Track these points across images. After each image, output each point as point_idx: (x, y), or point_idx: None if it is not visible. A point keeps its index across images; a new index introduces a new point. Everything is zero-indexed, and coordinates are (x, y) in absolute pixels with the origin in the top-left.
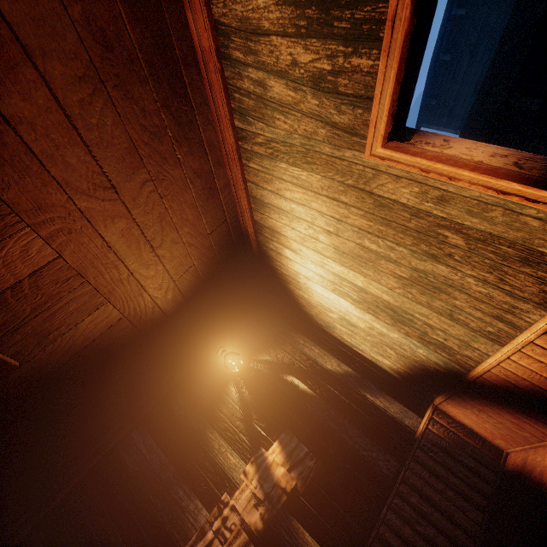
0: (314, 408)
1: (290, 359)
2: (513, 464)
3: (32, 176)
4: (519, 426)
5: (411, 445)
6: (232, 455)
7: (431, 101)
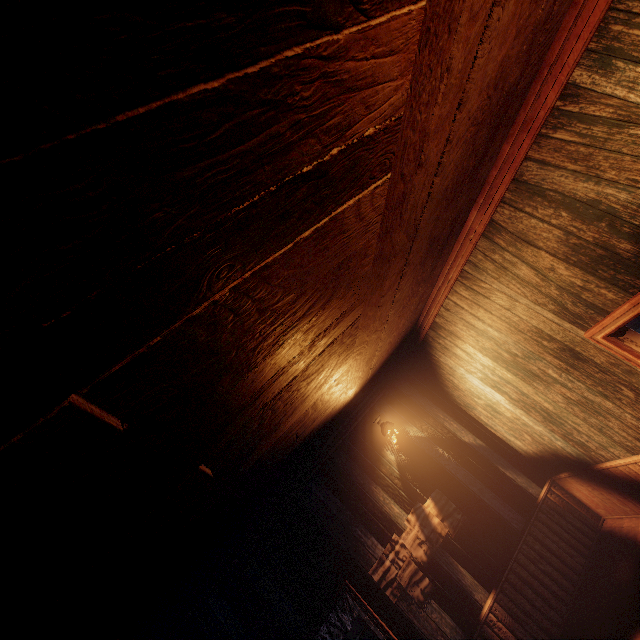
0: (457, 474)
1: (433, 431)
2: (609, 527)
3: (370, 329)
4: (623, 503)
5: (534, 508)
6: (395, 506)
7: None
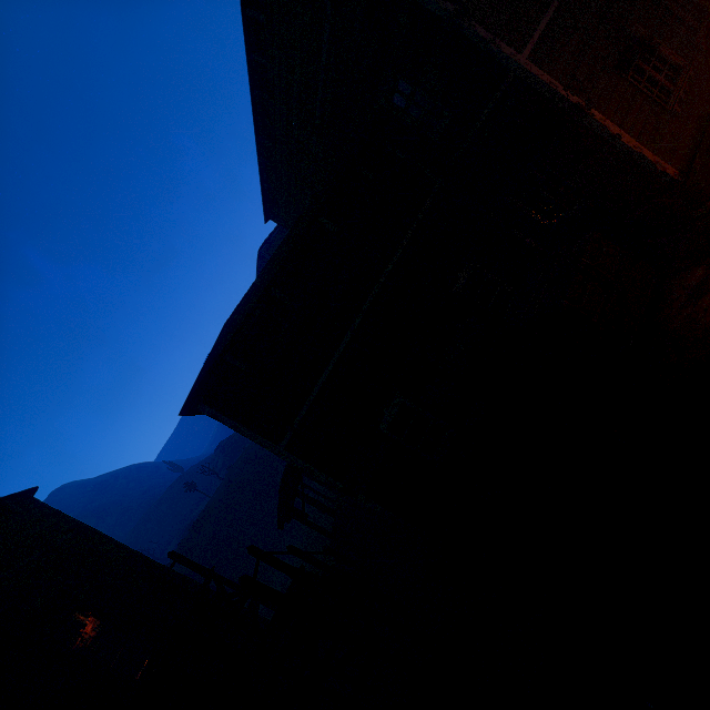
0: None
1: None
2: None
3: None
4: None
5: None
6: (82, 616)
7: (270, 208)
